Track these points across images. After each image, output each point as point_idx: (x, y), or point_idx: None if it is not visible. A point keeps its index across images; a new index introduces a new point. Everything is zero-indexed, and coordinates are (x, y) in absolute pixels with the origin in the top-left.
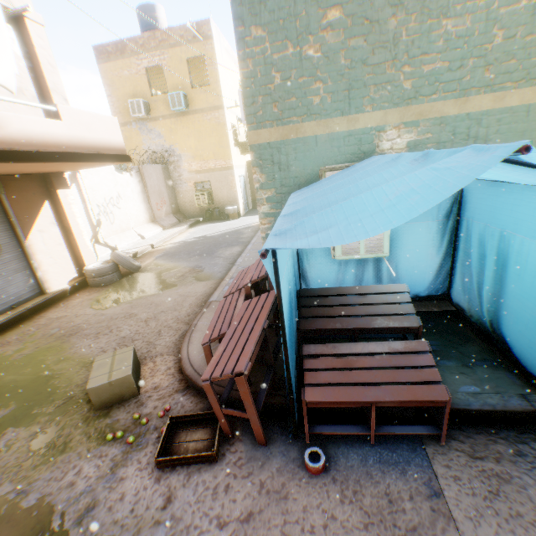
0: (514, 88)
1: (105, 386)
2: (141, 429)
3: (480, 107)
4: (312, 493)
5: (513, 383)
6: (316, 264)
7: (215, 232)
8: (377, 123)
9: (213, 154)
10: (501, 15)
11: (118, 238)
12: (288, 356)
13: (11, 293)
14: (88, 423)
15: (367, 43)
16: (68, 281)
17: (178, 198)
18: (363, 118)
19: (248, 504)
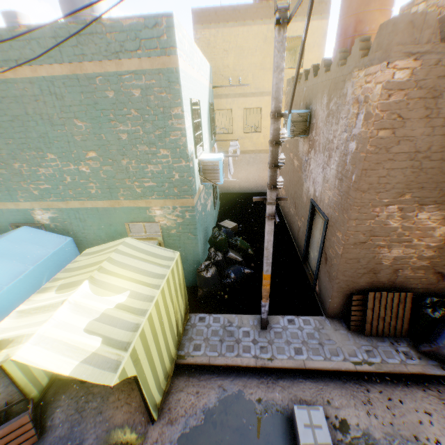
0: (87, 200)
1: None
2: None
3: (76, 206)
4: None
5: None
6: None
7: None
8: (30, 207)
9: None
10: (66, 170)
11: None
12: None
13: None
14: None
15: (9, 172)
16: None
17: None
18: (22, 204)
19: None
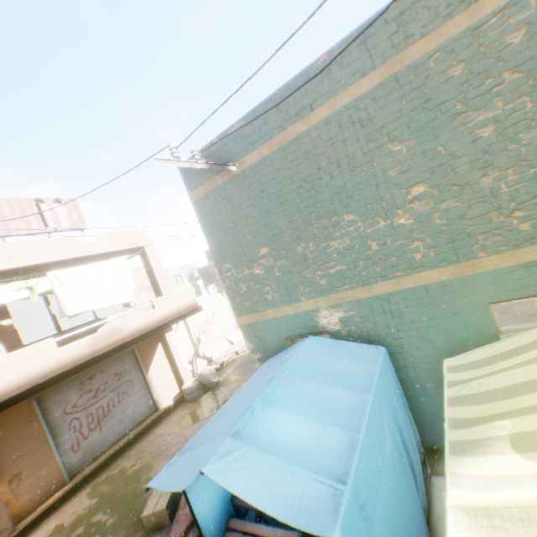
0: (405, 274)
1: (151, 514)
2: None
3: (384, 290)
4: None
5: None
6: None
7: None
8: (312, 307)
9: None
10: (369, 232)
11: (213, 349)
12: (201, 531)
13: (138, 413)
14: None
15: (288, 261)
16: (173, 397)
17: None
18: (301, 304)
19: None
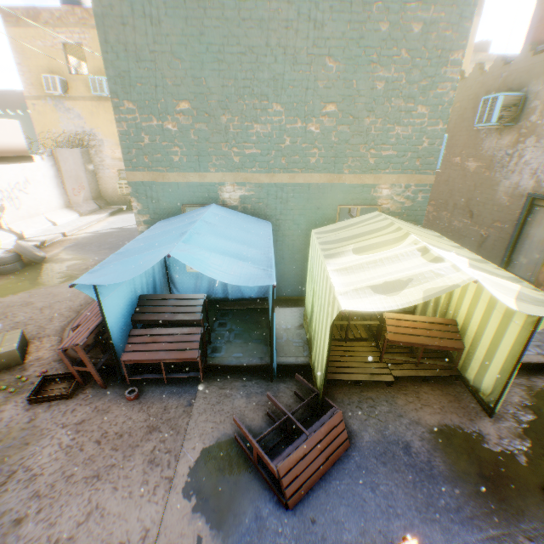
0: (300, 172)
1: None
2: (23, 384)
3: (282, 180)
4: (124, 409)
5: (263, 352)
6: (180, 272)
7: (134, 224)
8: (219, 180)
9: None
10: (288, 128)
11: (26, 224)
12: (110, 335)
13: None
14: None
15: (208, 128)
16: None
17: (101, 183)
18: (209, 175)
19: (84, 417)
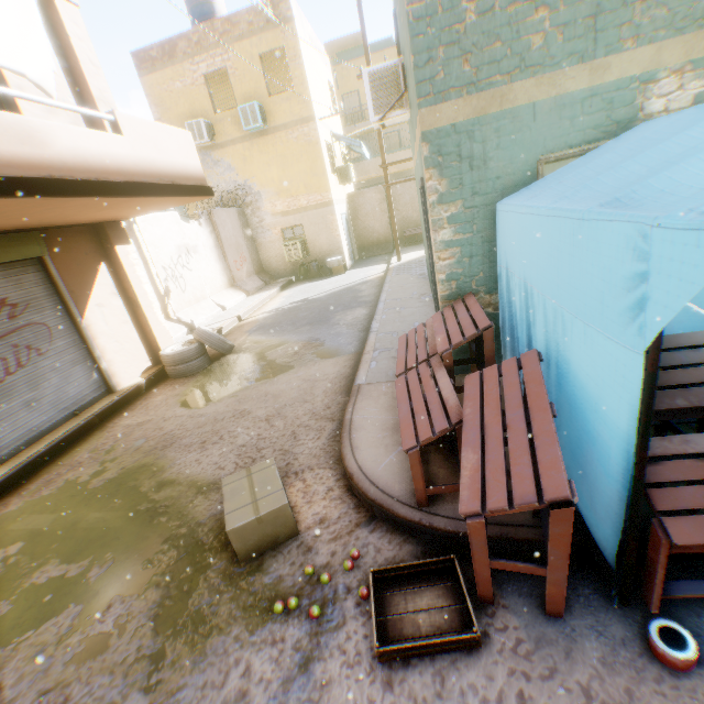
0: None
1: (251, 524)
2: (324, 591)
3: None
4: None
5: None
6: None
7: (320, 293)
8: (641, 69)
9: (305, 187)
10: None
11: (193, 311)
12: (644, 464)
13: (70, 394)
14: (233, 584)
15: None
16: (140, 373)
17: (261, 252)
18: (616, 63)
19: None
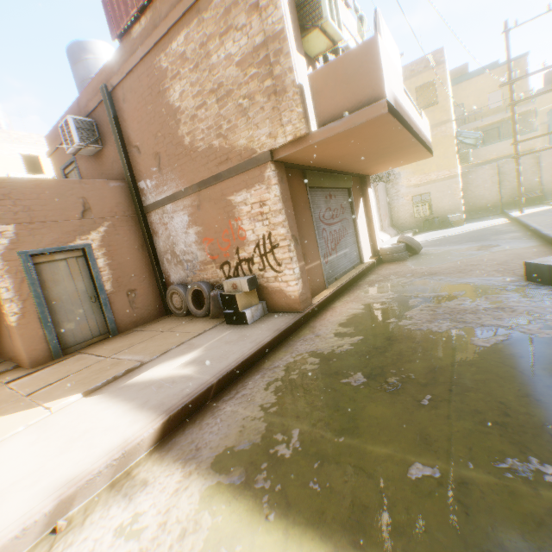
0: None
1: None
2: None
3: None
4: None
5: None
6: None
7: (454, 233)
8: None
9: (436, 166)
10: None
11: None
12: None
13: (352, 257)
14: None
15: None
16: (368, 258)
17: (393, 212)
18: None
19: None
